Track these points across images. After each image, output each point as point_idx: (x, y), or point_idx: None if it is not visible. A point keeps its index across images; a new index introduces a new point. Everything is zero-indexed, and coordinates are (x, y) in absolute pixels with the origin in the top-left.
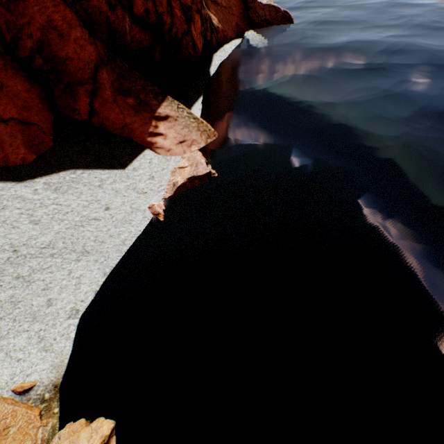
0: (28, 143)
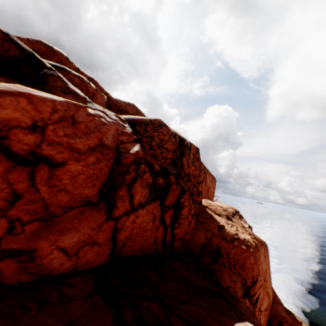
0: None
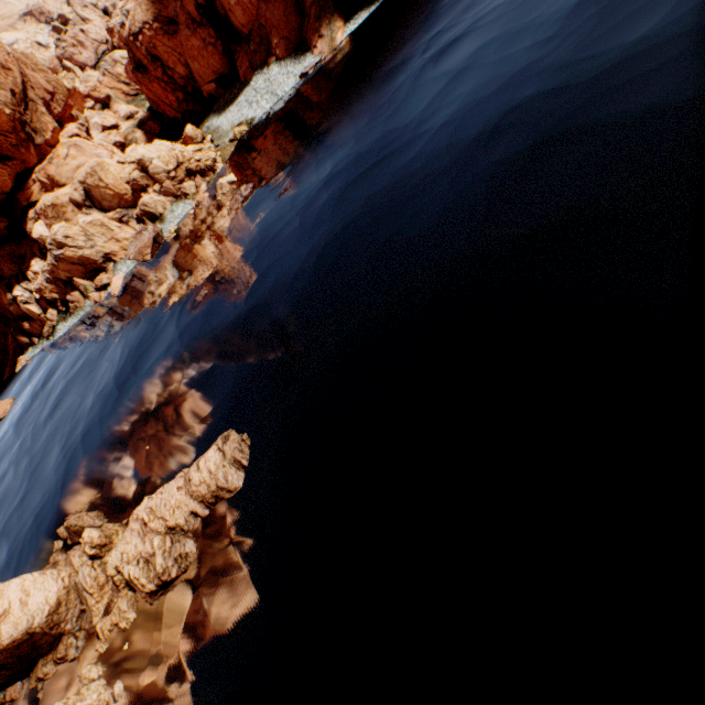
0: (286, 49)
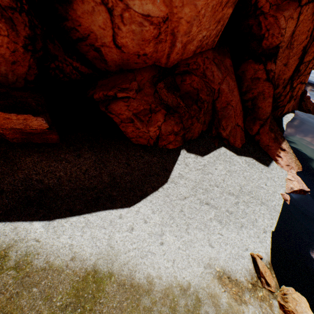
0: (240, 138)
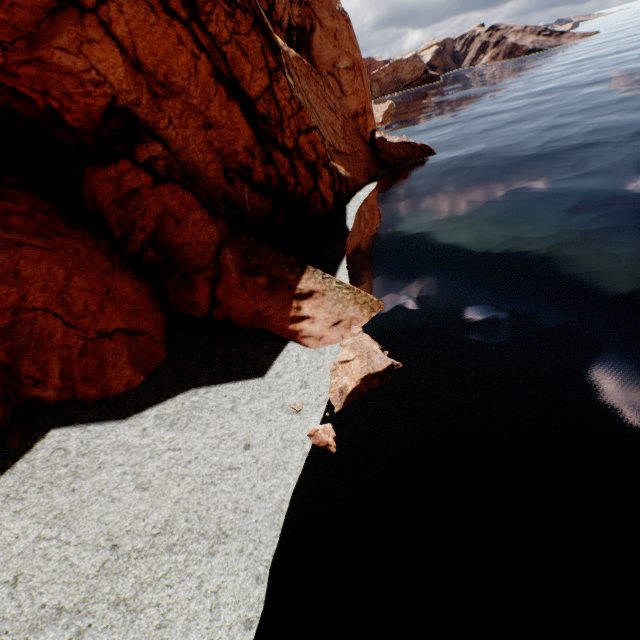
0: (135, 359)
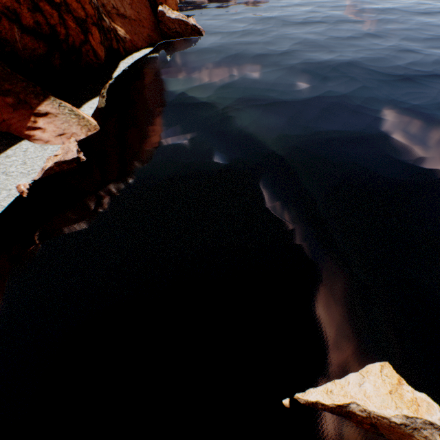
0: None
